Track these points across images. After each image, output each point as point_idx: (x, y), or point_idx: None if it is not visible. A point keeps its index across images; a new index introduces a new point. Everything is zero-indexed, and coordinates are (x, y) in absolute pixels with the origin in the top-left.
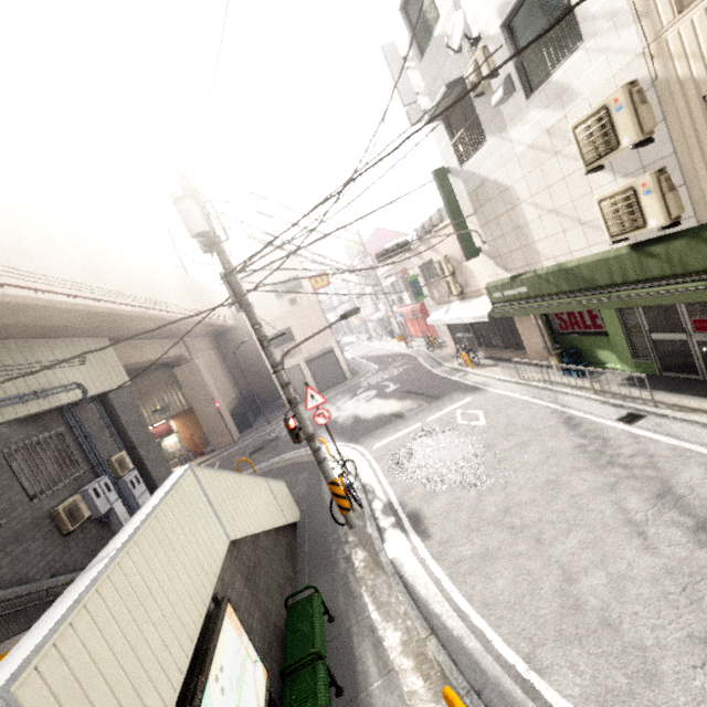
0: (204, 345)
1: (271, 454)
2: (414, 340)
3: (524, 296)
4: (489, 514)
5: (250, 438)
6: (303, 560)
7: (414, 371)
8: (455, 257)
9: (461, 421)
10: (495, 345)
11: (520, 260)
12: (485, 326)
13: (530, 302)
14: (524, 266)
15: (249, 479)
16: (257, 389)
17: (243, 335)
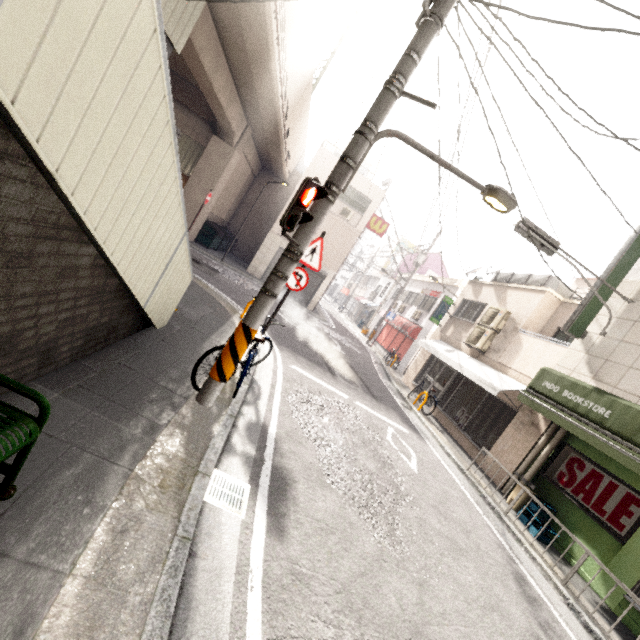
0: (252, 159)
1: (200, 272)
2: (375, 345)
3: (593, 417)
4: (388, 608)
5: (198, 250)
6: (104, 362)
7: (364, 360)
8: (518, 323)
9: (391, 440)
10: (456, 418)
11: (637, 385)
12: (467, 396)
13: (599, 429)
14: (632, 394)
15: (174, 178)
16: (242, 237)
17: (281, 193)
